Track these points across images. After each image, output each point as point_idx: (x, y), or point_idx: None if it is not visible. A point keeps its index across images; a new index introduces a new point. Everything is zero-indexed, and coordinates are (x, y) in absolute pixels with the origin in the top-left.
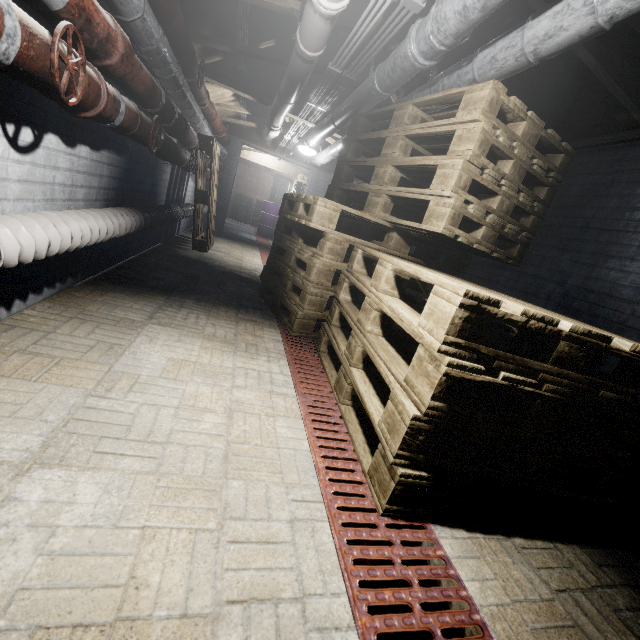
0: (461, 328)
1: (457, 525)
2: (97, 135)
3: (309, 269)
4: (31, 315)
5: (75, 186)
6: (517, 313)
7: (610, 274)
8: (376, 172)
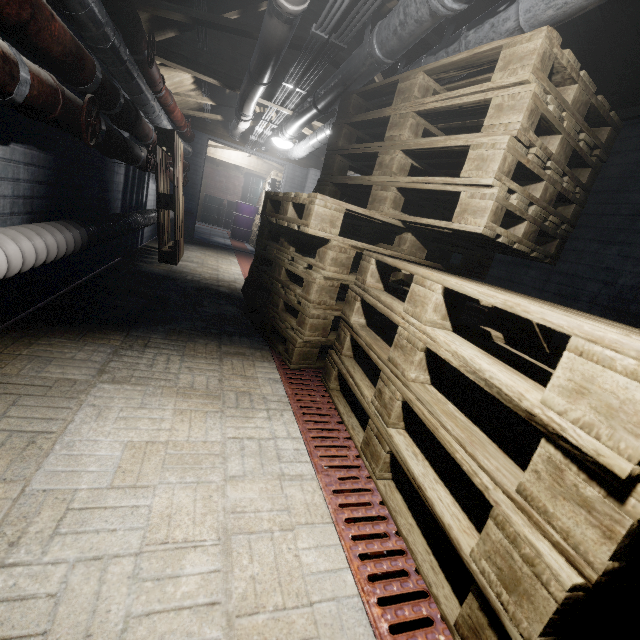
0: None
1: None
2: None
3: (307, 285)
4: None
5: None
6: None
7: None
8: (380, 160)
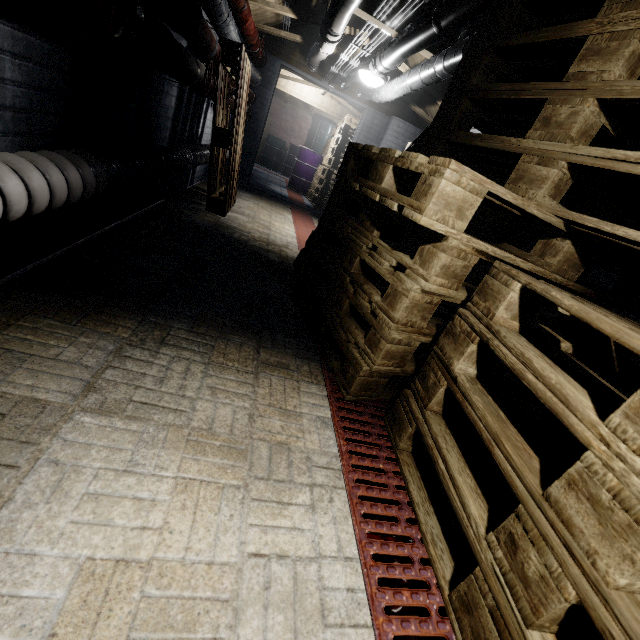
0: None
1: None
2: None
3: (393, 296)
4: None
5: None
6: None
7: None
8: (547, 113)
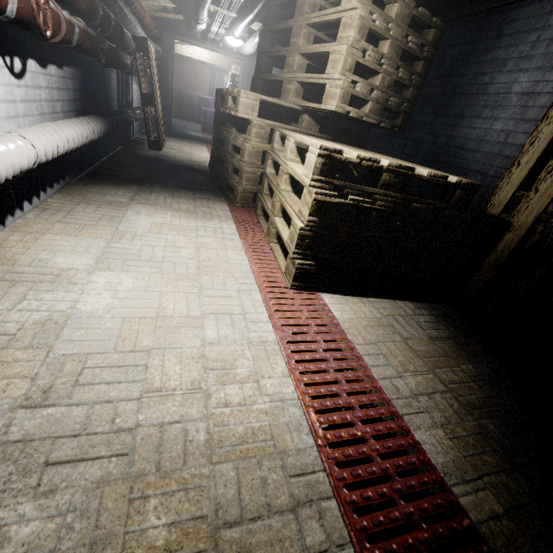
0: (321, 170)
1: (336, 293)
2: (58, 54)
3: (242, 152)
4: (53, 202)
5: (54, 101)
6: (355, 157)
7: (464, 131)
8: (287, 61)
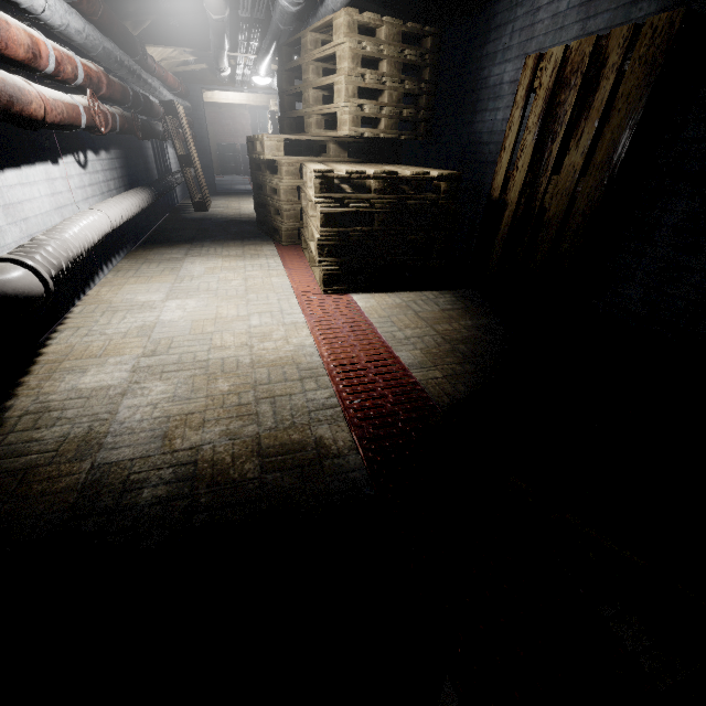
0: (321, 188)
1: (365, 293)
2: (104, 140)
3: (278, 192)
4: (123, 265)
5: (108, 181)
6: (345, 173)
7: (478, 126)
8: (304, 97)
